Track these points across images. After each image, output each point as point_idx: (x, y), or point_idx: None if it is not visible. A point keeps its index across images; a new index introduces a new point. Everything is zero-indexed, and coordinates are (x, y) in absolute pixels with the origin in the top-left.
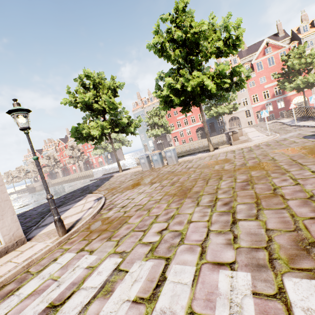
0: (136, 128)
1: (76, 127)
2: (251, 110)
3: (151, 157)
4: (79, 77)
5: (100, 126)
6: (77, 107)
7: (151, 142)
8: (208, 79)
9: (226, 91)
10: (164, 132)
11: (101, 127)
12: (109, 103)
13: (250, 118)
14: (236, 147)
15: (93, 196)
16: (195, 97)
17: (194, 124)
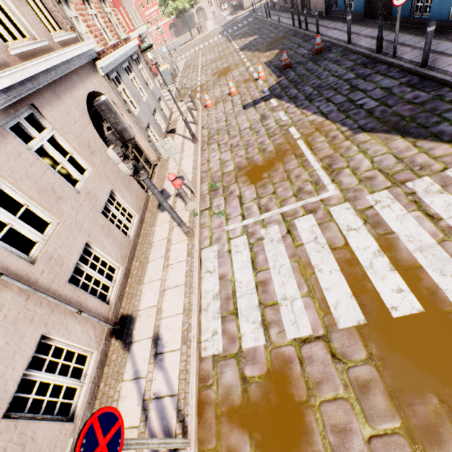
0: None
1: None
2: None
3: None
4: None
5: None
6: None
7: None
8: (186, 3)
9: (193, 4)
10: None
11: None
12: None
13: (212, 8)
14: (202, 35)
15: None
16: (182, 10)
17: (165, 21)
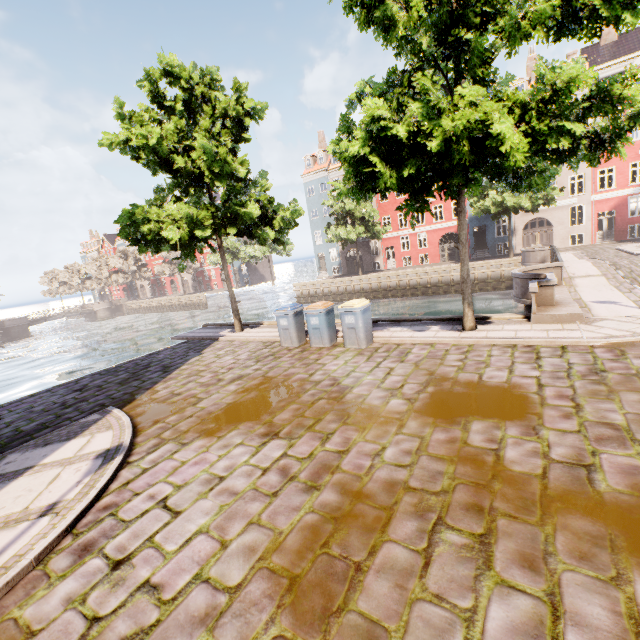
0: (285, 230)
1: (131, 213)
2: (587, 208)
3: (328, 288)
4: (148, 75)
5: (187, 219)
6: (140, 159)
7: (336, 252)
8: (507, 115)
9: (553, 160)
10: (365, 235)
11: (190, 221)
12: (212, 158)
13: (579, 227)
14: (543, 339)
15: (113, 428)
16: (451, 171)
17: (438, 225)
